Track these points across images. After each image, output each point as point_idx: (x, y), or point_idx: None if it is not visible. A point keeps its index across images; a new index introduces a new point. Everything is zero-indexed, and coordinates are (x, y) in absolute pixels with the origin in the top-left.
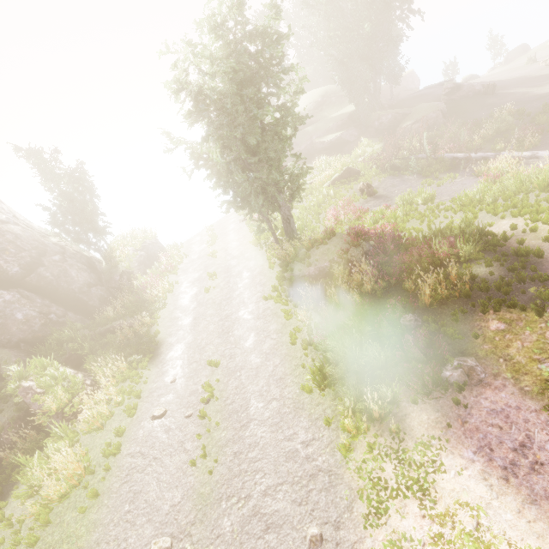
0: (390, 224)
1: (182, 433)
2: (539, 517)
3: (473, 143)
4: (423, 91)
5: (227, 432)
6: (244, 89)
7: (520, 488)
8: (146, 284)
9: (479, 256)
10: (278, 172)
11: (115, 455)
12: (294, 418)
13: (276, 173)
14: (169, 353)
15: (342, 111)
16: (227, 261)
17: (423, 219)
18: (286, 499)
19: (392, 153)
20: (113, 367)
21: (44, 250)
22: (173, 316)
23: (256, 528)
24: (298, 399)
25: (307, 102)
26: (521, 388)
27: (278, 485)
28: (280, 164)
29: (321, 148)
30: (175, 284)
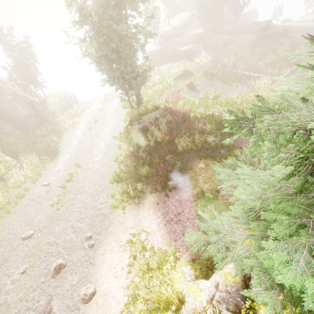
0: (188, 107)
1: (53, 193)
2: (167, 238)
3: (258, 67)
4: (251, 25)
5: (72, 195)
6: (107, 11)
7: (168, 228)
8: (62, 120)
9: (214, 132)
10: (130, 67)
11: (21, 198)
12: (101, 193)
13: (129, 67)
14: (61, 158)
15: (198, 31)
16: (107, 114)
17: (206, 107)
18: (84, 223)
19: (212, 65)
20: (31, 160)
21: (2, 91)
22: (70, 139)
23: (68, 232)
24: (107, 185)
25: (179, 20)
26: (193, 192)
27: (84, 218)
28: (134, 62)
29: (179, 54)
30: (77, 123)
